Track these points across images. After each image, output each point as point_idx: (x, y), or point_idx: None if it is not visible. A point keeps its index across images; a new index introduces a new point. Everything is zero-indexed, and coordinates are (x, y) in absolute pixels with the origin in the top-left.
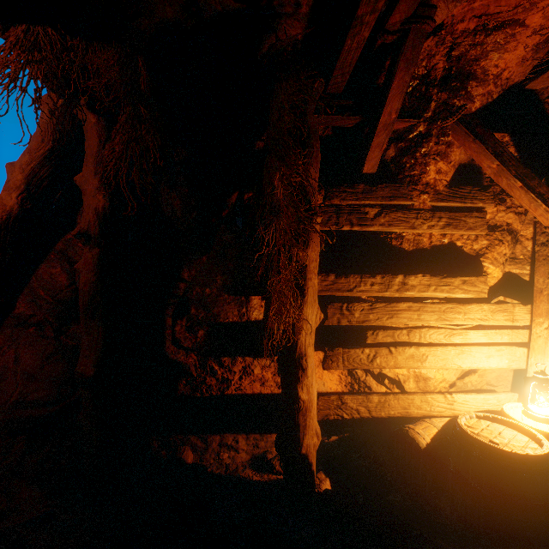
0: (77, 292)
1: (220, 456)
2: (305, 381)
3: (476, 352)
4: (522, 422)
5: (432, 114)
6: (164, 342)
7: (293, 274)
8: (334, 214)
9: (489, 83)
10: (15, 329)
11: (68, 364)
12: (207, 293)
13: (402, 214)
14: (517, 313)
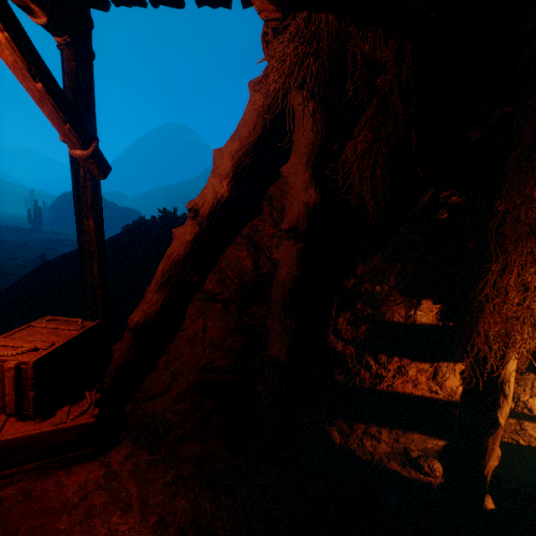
0: (260, 276)
1: (363, 443)
2: (505, 407)
3: None
4: None
5: None
6: (326, 332)
7: (533, 301)
8: None
9: None
10: (204, 303)
11: (245, 339)
12: (376, 291)
13: None
14: None
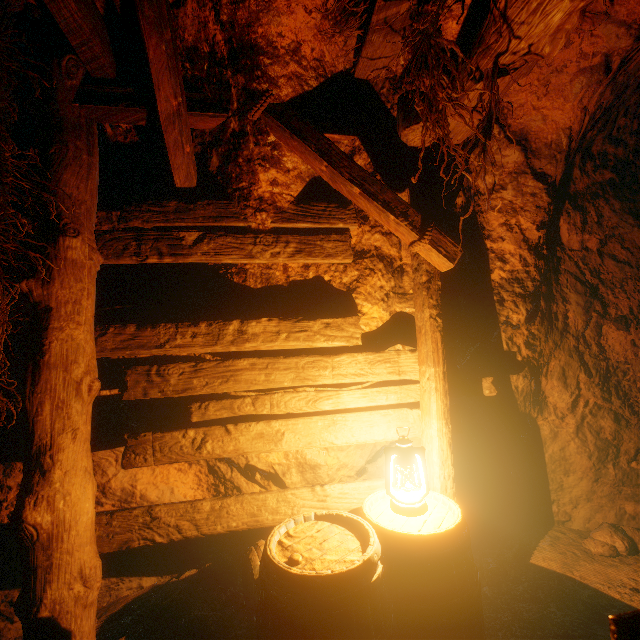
0: None
1: None
2: (45, 490)
3: (354, 421)
4: (370, 518)
5: (239, 105)
6: None
7: None
8: (133, 240)
9: (286, 60)
10: None
11: None
12: None
13: (234, 238)
14: (404, 363)
